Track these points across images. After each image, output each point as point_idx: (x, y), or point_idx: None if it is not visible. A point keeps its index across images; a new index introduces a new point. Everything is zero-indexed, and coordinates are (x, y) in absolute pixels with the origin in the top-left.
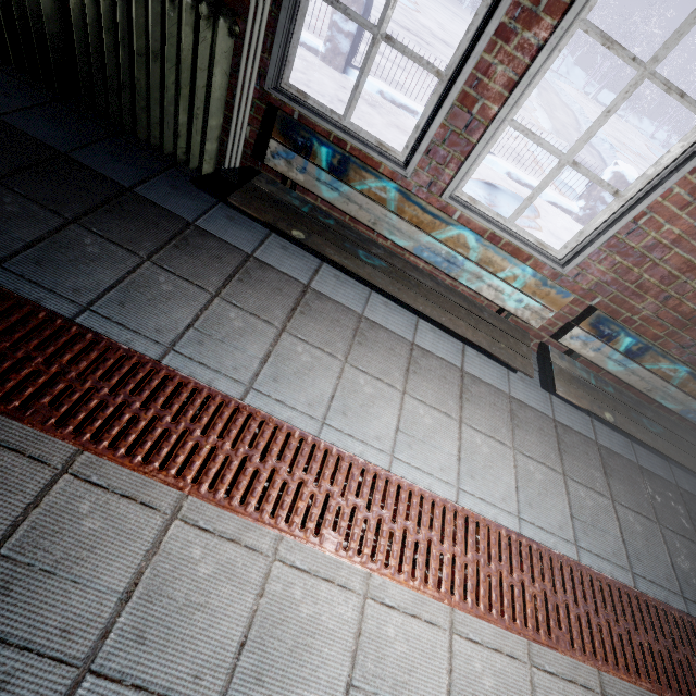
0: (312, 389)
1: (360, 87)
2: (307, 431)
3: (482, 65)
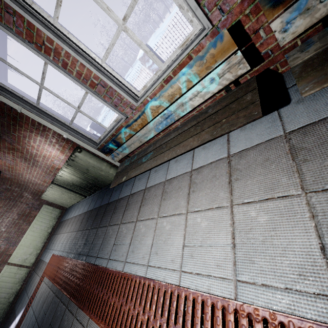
0: (144, 247)
1: (95, 121)
2: (141, 275)
3: (78, 76)
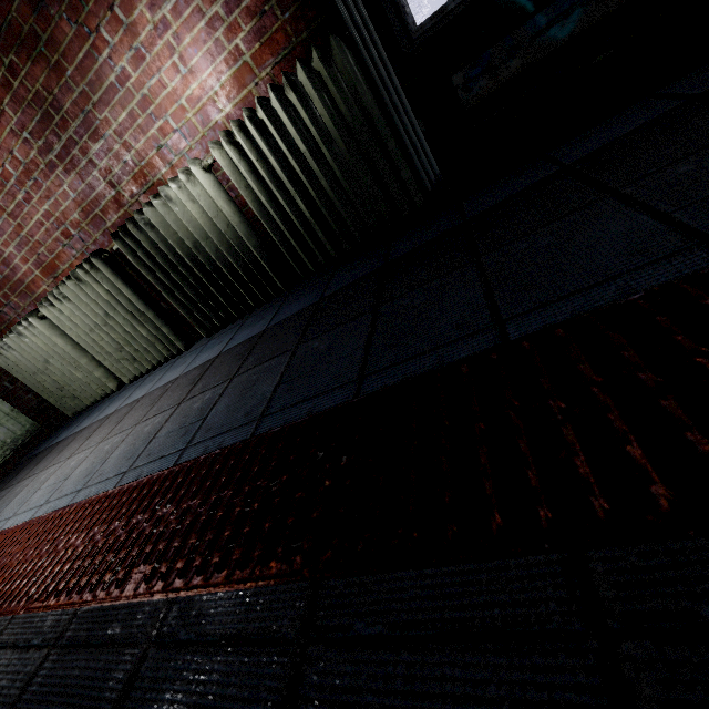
0: None
1: None
2: None
3: None
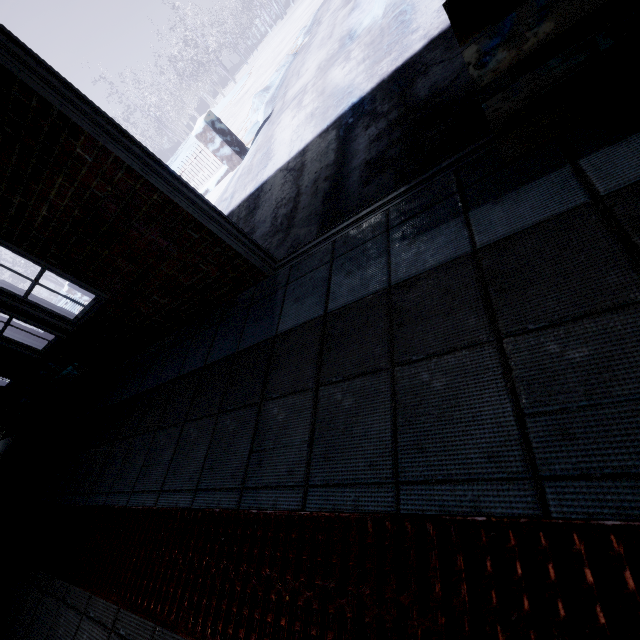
0: None
1: None
2: None
3: None
